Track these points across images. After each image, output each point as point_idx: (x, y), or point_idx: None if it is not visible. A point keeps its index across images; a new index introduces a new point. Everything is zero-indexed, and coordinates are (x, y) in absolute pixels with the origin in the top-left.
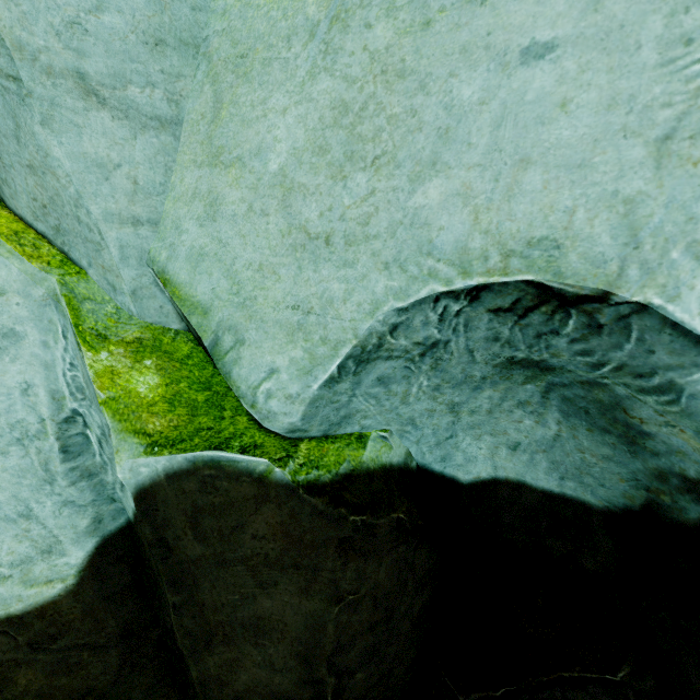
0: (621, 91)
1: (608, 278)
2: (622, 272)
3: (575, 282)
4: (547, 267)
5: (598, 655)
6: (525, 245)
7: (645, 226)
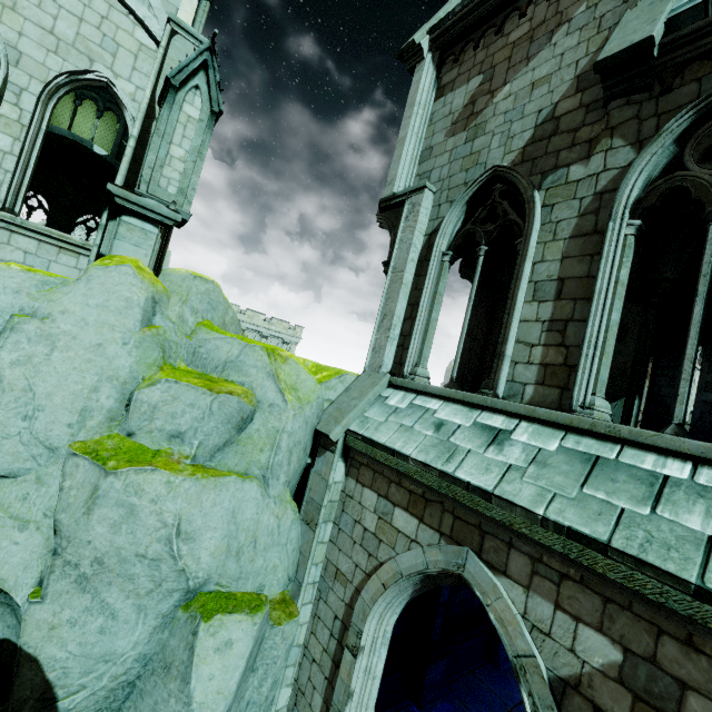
0: (24, 556)
1: (10, 590)
2: (12, 590)
3: (5, 590)
4: (3, 585)
5: (4, 701)
6: (1, 579)
7: (18, 582)
